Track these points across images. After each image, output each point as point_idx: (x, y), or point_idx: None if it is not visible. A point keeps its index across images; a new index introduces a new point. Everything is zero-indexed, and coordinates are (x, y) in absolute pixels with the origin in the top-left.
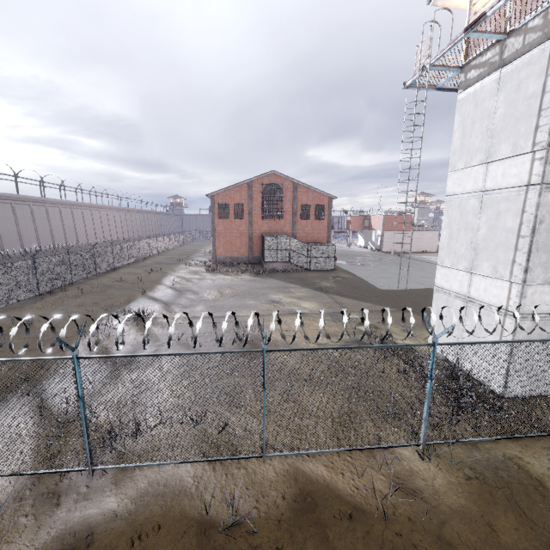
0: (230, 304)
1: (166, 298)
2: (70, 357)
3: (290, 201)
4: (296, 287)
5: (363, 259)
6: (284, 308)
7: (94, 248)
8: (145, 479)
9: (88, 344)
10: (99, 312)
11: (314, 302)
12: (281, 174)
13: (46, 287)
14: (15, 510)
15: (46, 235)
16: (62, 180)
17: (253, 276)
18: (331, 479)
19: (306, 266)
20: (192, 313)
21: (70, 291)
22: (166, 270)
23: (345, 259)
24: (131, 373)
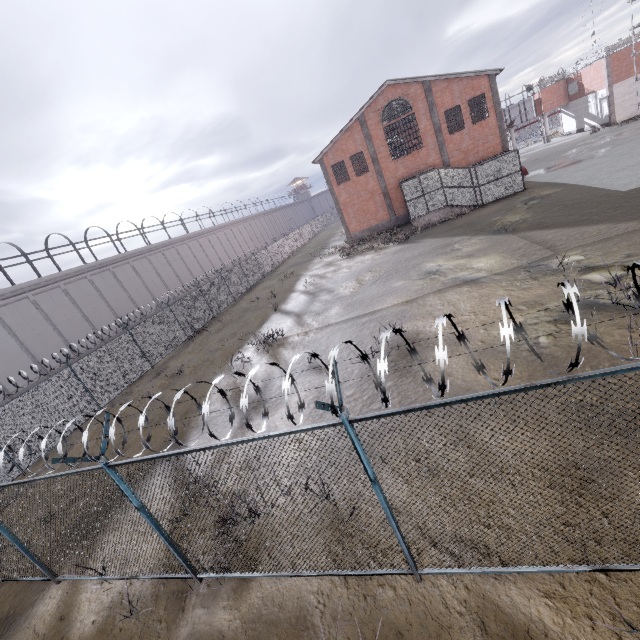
0: (371, 295)
1: (298, 308)
2: (101, 466)
3: (425, 115)
4: (462, 240)
5: (578, 152)
6: (445, 280)
7: (223, 274)
8: (260, 590)
9: (91, 458)
10: (235, 344)
11: (495, 254)
12: (400, 79)
13: (192, 329)
14: (151, 610)
15: (186, 275)
16: (178, 215)
17: (400, 244)
18: (562, 631)
19: (475, 202)
20: (326, 320)
21: (214, 326)
22: (299, 272)
23: (544, 166)
24: (260, 418)
